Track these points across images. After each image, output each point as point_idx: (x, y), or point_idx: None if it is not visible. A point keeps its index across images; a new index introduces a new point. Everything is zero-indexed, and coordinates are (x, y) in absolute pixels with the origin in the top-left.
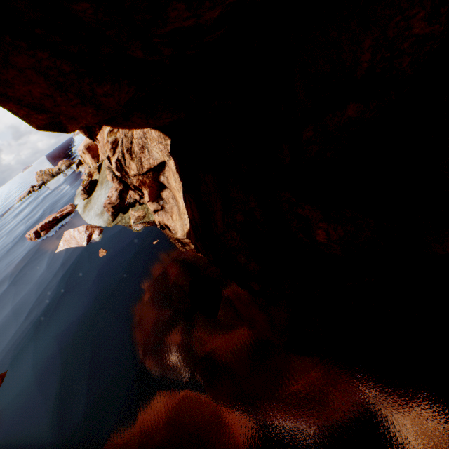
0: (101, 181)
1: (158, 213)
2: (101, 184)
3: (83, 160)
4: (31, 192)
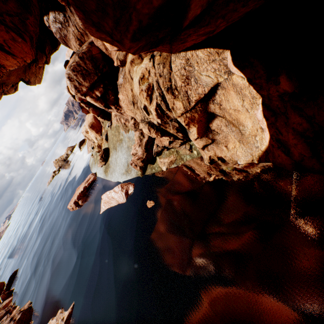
0: (112, 147)
1: (207, 148)
2: (114, 149)
3: (87, 138)
4: (54, 176)
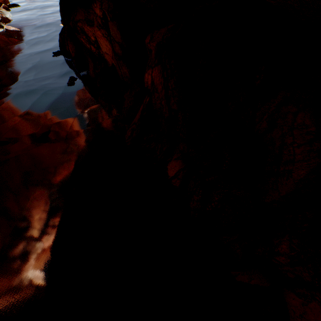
0: None
1: None
2: None
3: None
4: None
